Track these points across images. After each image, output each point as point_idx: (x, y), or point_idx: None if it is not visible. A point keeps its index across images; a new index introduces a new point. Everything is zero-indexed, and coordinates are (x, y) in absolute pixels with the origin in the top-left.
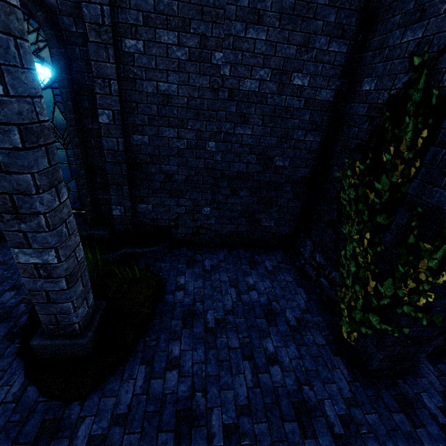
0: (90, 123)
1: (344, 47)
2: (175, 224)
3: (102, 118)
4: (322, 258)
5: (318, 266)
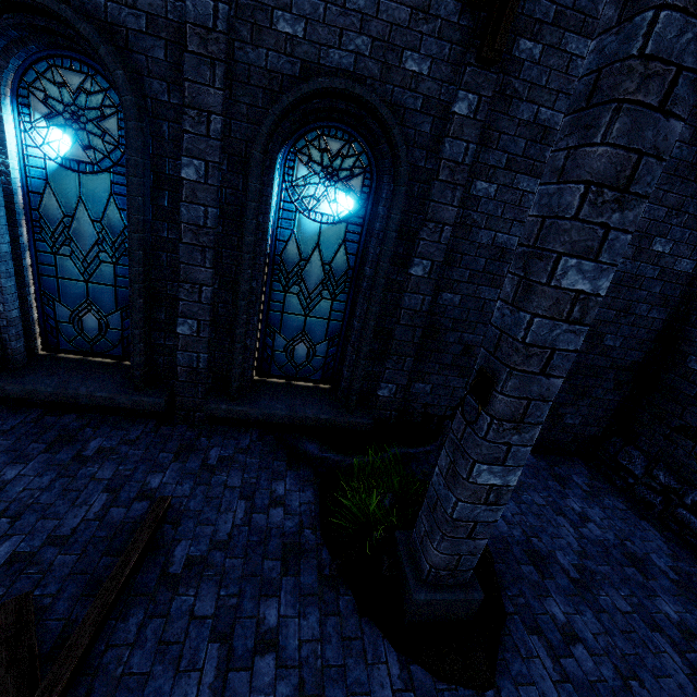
0: (395, 273)
1: None
2: (453, 413)
3: (416, 270)
4: (671, 478)
5: (664, 490)
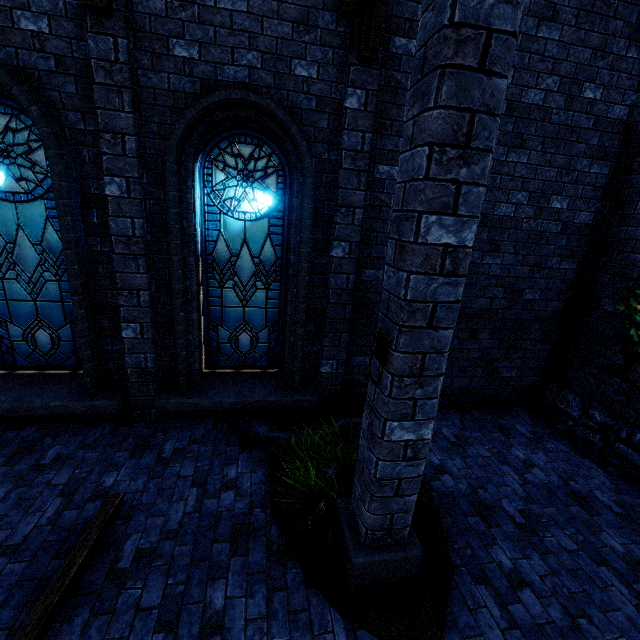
0: (318, 258)
1: (605, 168)
2: None
3: (336, 252)
4: (605, 415)
5: (601, 427)
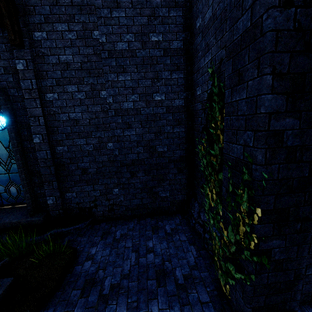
0: (29, 144)
1: (181, 74)
2: (95, 204)
3: (36, 140)
4: (204, 216)
5: (203, 224)
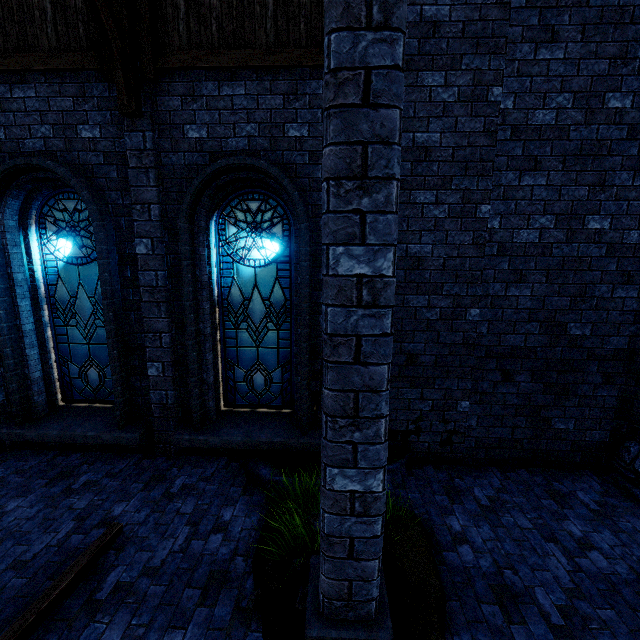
0: (320, 297)
1: None
2: (416, 427)
3: None
4: None
5: None
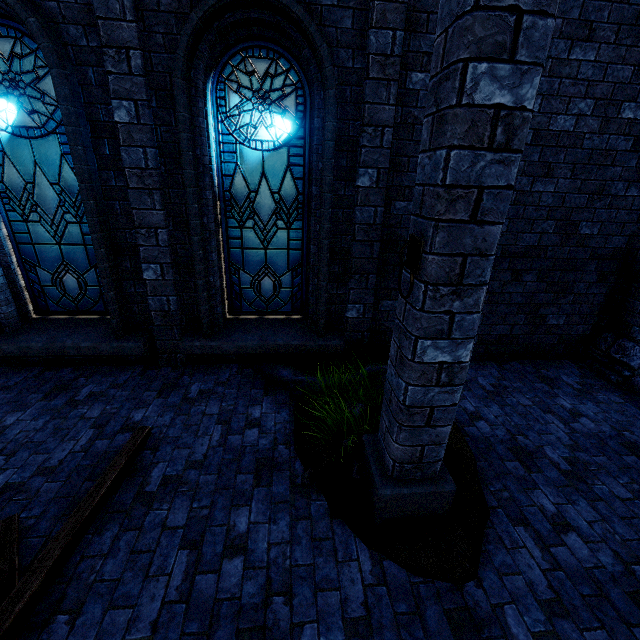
0: (342, 189)
1: None
2: None
3: (363, 181)
4: None
5: None
